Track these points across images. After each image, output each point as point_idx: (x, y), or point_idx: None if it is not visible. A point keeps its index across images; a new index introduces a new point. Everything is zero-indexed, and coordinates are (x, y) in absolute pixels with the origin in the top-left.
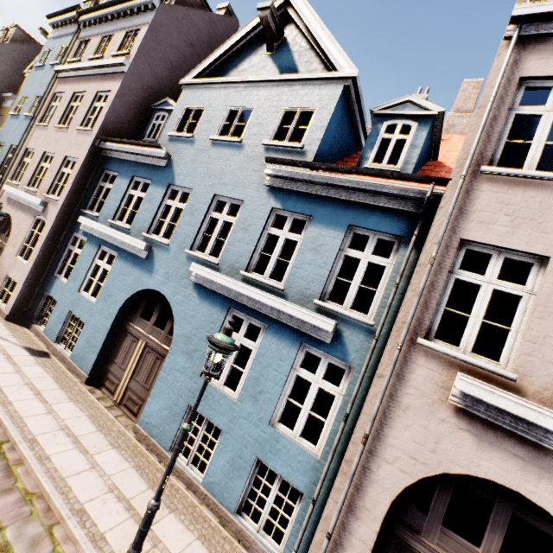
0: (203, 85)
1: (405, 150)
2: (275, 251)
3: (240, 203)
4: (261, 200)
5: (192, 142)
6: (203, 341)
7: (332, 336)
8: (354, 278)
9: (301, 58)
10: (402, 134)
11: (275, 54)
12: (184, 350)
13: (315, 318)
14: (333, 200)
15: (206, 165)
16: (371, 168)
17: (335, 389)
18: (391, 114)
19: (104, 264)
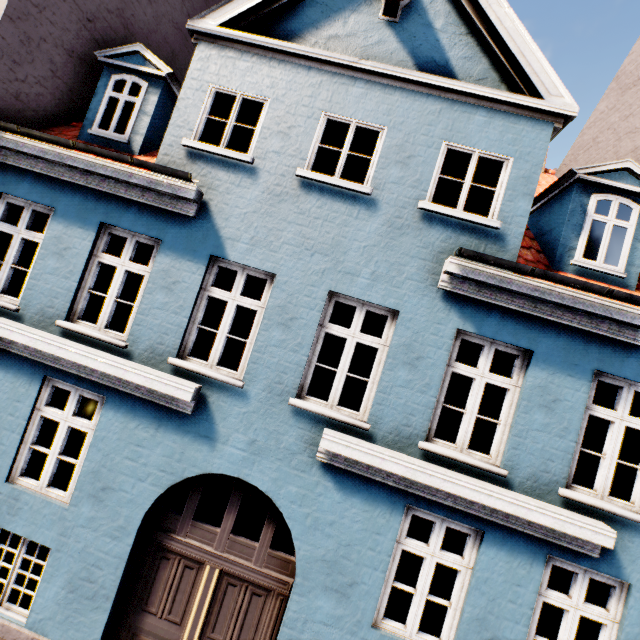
0: (250, 46)
1: (628, 245)
2: (471, 403)
3: (386, 312)
4: (433, 314)
5: (250, 171)
6: (365, 567)
7: (599, 546)
8: (609, 451)
9: (456, 48)
10: (618, 218)
11: (400, 24)
12: (327, 585)
13: (584, 529)
14: (565, 328)
15: (296, 228)
16: (582, 266)
17: (605, 615)
18: (604, 184)
19: (70, 419)
